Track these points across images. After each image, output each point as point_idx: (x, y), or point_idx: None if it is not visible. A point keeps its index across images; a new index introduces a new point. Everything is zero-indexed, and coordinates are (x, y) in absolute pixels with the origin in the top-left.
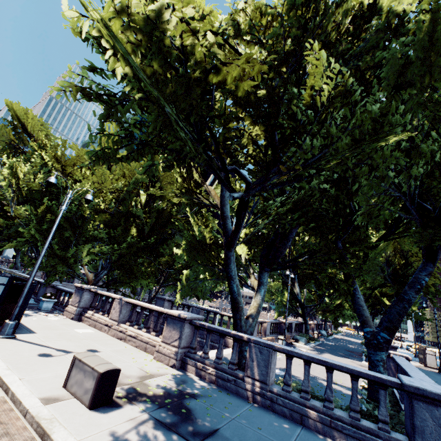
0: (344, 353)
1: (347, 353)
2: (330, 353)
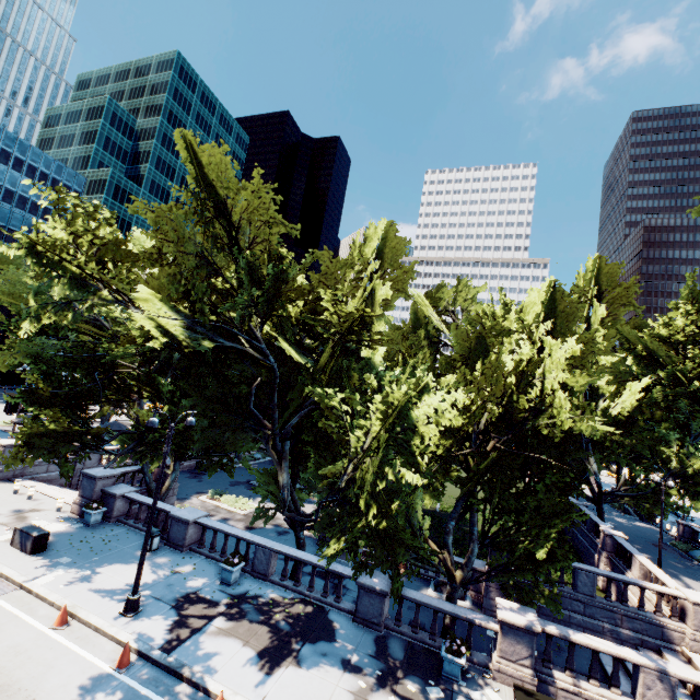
0: (676, 562)
1: (675, 559)
2: (677, 572)
